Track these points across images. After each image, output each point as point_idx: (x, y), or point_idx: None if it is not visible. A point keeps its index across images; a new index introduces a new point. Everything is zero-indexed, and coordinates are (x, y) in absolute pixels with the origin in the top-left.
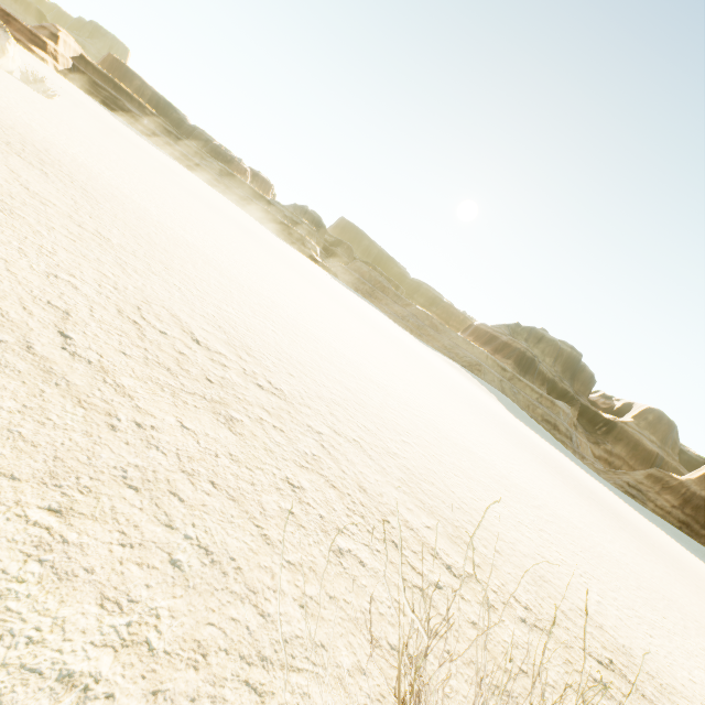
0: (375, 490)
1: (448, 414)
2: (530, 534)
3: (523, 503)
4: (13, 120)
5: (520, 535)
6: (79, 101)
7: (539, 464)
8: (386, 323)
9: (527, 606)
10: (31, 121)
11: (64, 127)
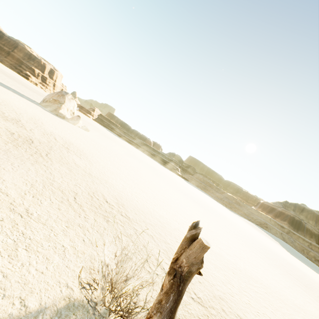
0: (149, 248)
1: (220, 241)
2: (232, 288)
3: (242, 280)
4: (76, 143)
5: (223, 285)
6: (97, 128)
7: (286, 277)
8: (209, 201)
9: (199, 297)
10: (81, 142)
11: (89, 140)
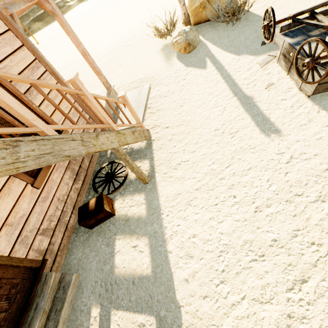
0: None
1: None
2: None
3: None
4: None
5: None
6: None
7: None
8: None
9: None
10: None
11: None
